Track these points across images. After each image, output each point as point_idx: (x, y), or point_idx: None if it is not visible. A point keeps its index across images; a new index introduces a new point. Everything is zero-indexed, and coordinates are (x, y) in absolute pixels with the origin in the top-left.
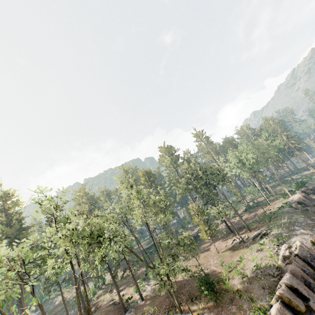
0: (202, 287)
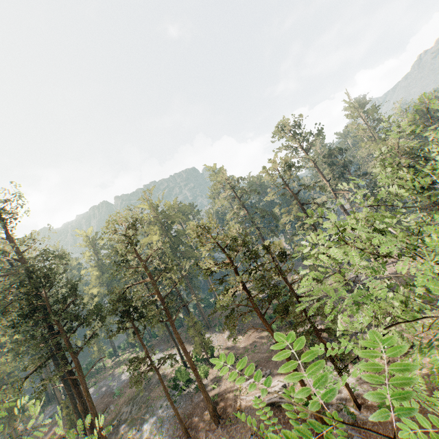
0: None
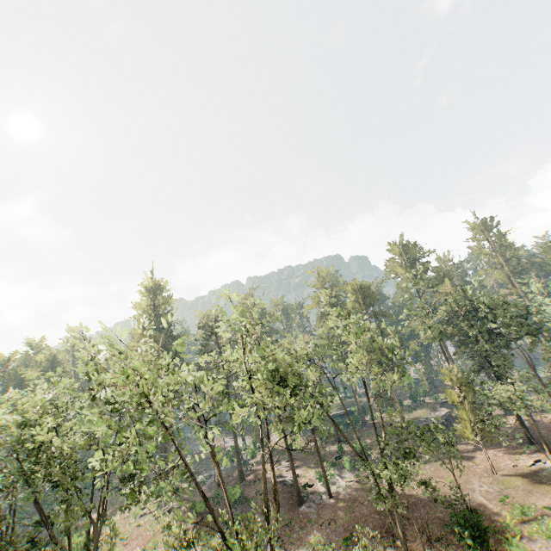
0: (455, 527)
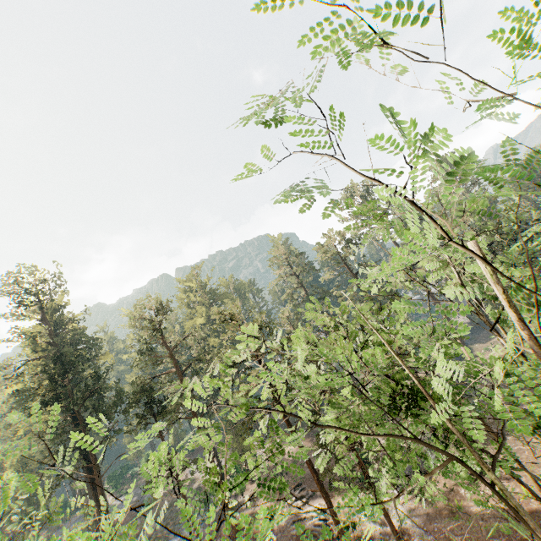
0: None
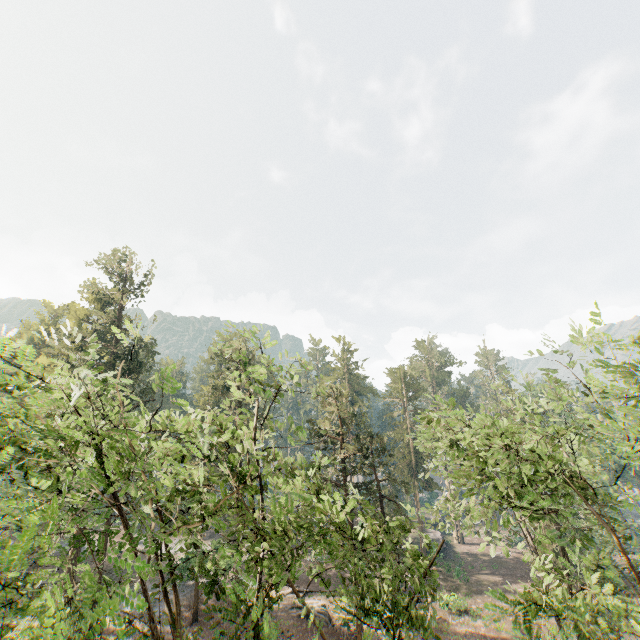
0: None
